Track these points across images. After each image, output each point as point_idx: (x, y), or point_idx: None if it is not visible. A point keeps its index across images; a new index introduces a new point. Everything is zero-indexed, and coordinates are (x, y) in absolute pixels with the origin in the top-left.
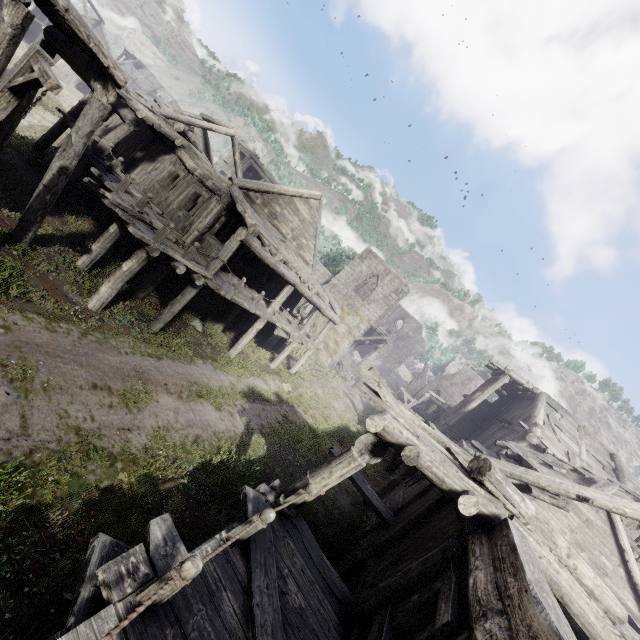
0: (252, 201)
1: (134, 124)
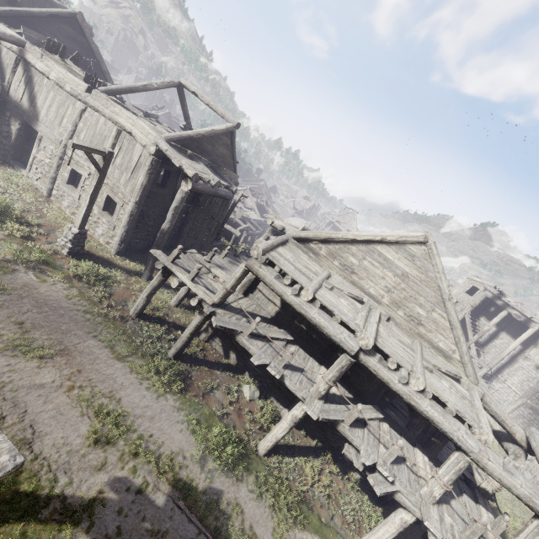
0: (315, 252)
1: (271, 232)
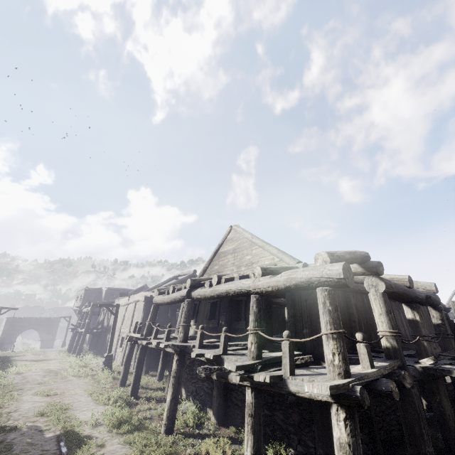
0: None
1: None
